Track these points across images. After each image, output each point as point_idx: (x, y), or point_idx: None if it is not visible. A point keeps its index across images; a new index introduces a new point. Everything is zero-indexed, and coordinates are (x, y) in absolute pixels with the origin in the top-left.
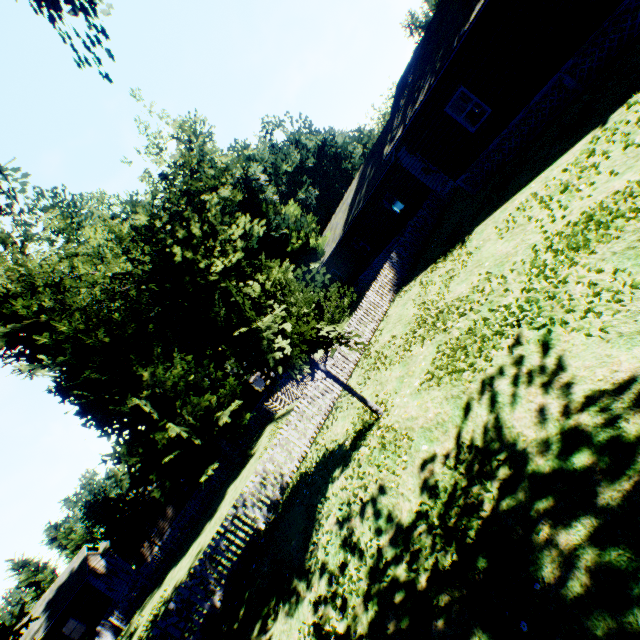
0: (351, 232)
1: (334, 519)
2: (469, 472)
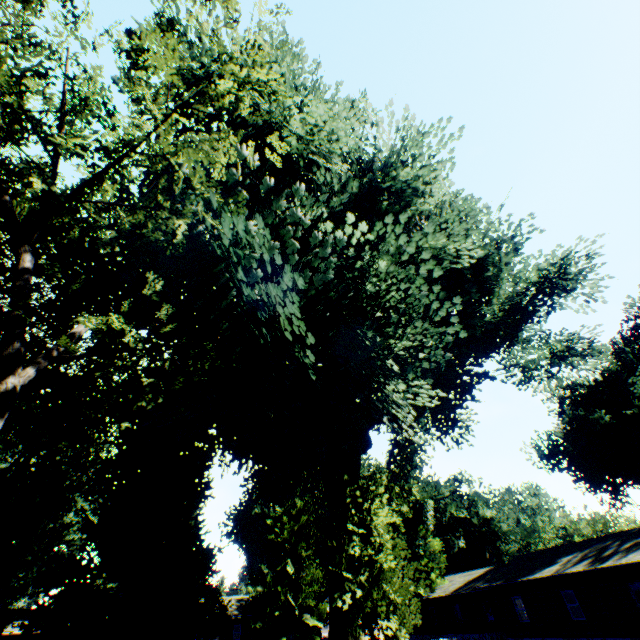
0: (457, 597)
1: None
2: None
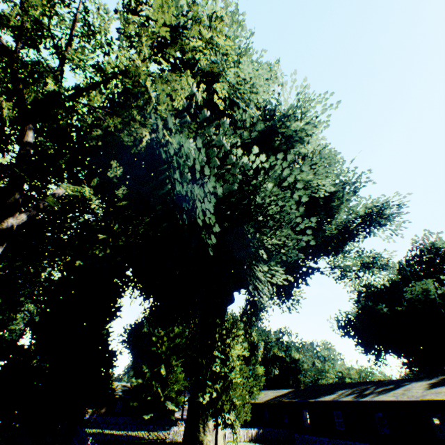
0: (267, 405)
1: None
2: None
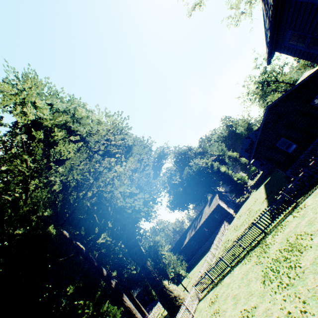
0: None
1: None
2: None
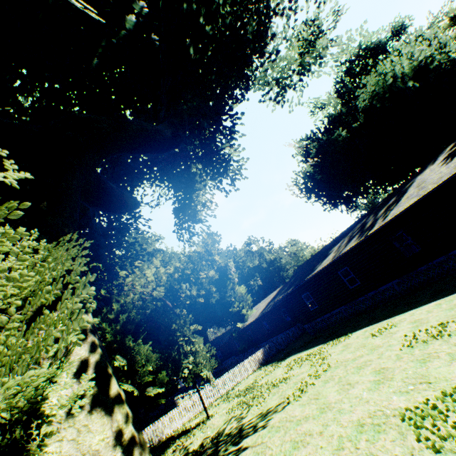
0: (263, 317)
1: (172, 450)
2: (211, 440)
